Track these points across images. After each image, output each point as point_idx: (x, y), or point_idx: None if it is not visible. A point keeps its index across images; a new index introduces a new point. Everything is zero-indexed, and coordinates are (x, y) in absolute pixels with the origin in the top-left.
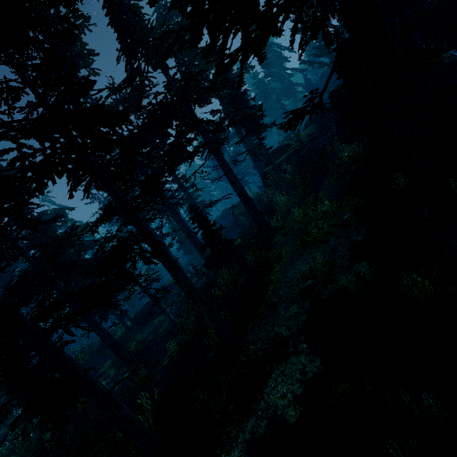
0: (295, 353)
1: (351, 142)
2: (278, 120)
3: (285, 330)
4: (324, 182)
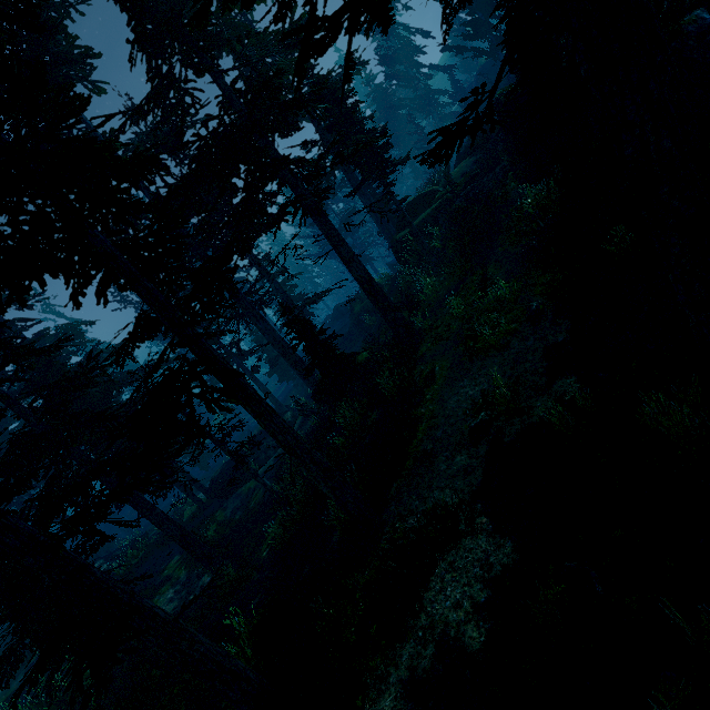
0: (471, 532)
1: (536, 180)
2: (412, 153)
3: (450, 495)
4: (495, 250)
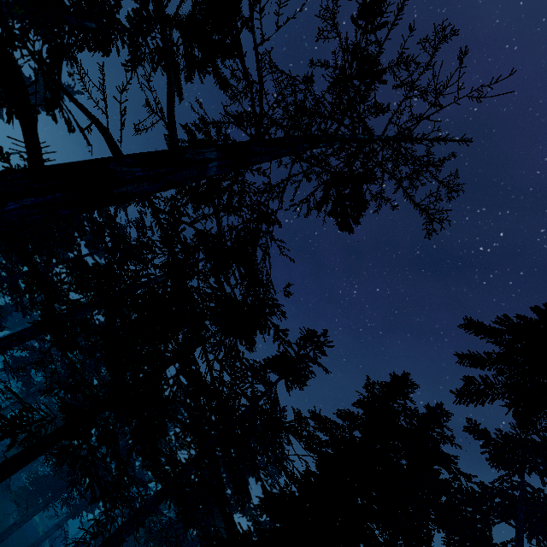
0: None
1: None
2: None
3: None
4: None
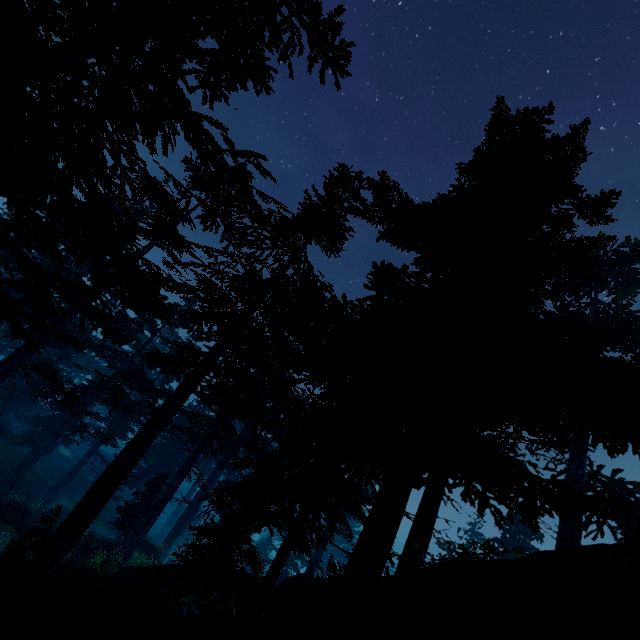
0: None
1: None
2: None
3: None
4: None
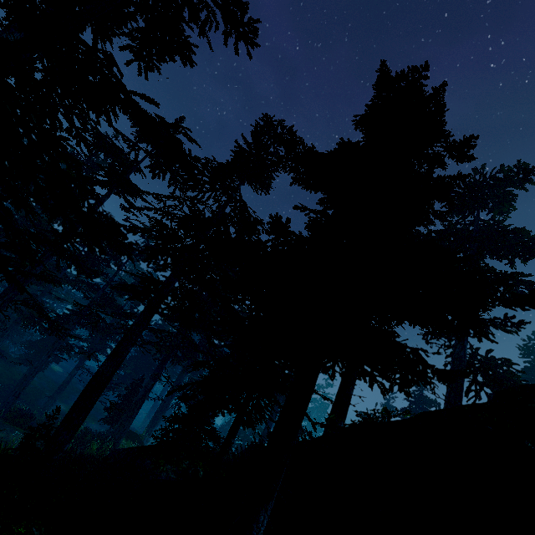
0: None
1: None
2: None
3: None
4: None
